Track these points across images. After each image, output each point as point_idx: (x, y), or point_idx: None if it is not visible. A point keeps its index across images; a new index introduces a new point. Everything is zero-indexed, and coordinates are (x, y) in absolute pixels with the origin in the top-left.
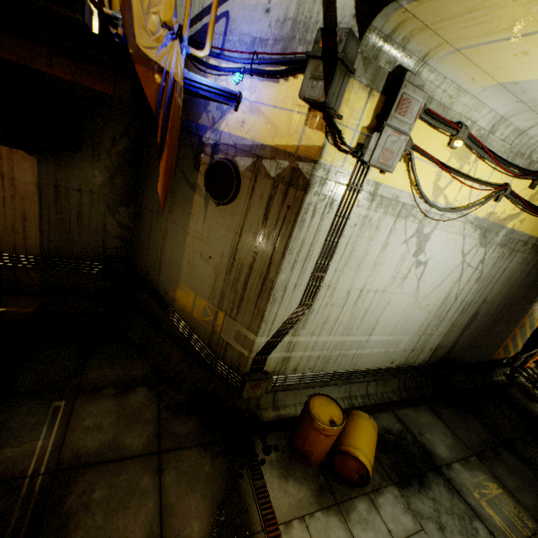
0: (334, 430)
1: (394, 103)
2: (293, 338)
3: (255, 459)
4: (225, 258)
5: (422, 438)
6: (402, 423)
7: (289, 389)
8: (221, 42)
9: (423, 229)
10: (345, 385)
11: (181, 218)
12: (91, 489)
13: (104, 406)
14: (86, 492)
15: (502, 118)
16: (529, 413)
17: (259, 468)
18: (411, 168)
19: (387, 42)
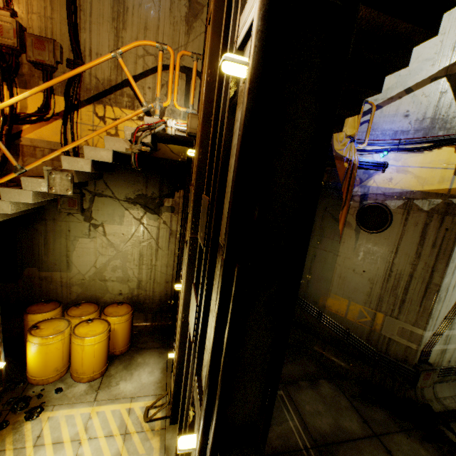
0: None
1: None
2: (449, 331)
3: (455, 446)
4: (381, 271)
5: None
6: None
7: (443, 381)
8: (364, 136)
9: None
10: None
11: (330, 246)
12: None
13: (309, 395)
14: None
15: None
16: None
17: None
18: None
19: None
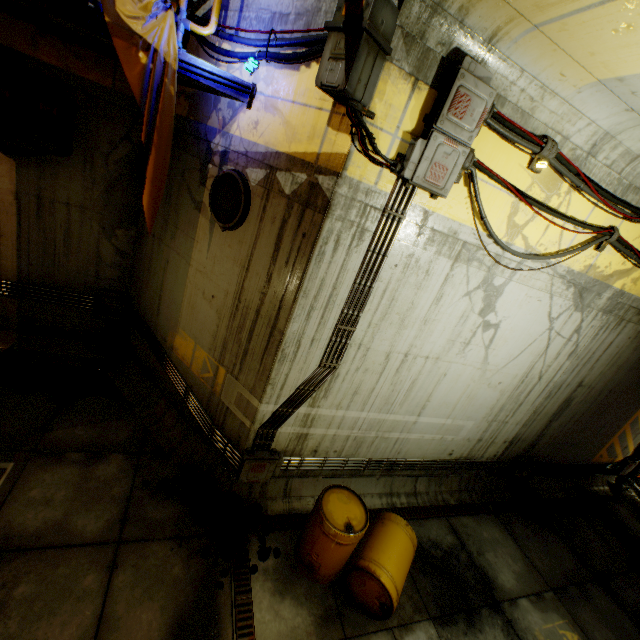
0: (350, 538)
1: (447, 100)
2: (312, 409)
3: (244, 564)
4: (230, 299)
5: (481, 559)
6: (456, 535)
7: (308, 476)
8: (236, 20)
9: (493, 280)
10: (384, 477)
11: (183, 246)
12: (14, 583)
13: (63, 474)
14: (6, 585)
15: (606, 135)
16: (636, 539)
17: (247, 578)
18: (474, 194)
19: (437, 13)
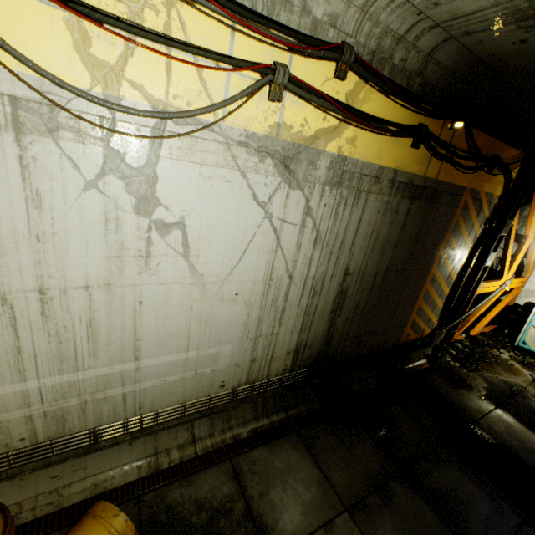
0: None
1: None
2: None
3: None
4: None
5: (263, 502)
6: (238, 480)
7: None
8: None
9: (125, 159)
10: (141, 438)
11: None
12: None
13: None
14: None
15: None
16: (449, 406)
17: None
18: None
19: None
